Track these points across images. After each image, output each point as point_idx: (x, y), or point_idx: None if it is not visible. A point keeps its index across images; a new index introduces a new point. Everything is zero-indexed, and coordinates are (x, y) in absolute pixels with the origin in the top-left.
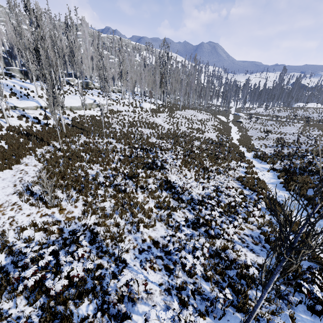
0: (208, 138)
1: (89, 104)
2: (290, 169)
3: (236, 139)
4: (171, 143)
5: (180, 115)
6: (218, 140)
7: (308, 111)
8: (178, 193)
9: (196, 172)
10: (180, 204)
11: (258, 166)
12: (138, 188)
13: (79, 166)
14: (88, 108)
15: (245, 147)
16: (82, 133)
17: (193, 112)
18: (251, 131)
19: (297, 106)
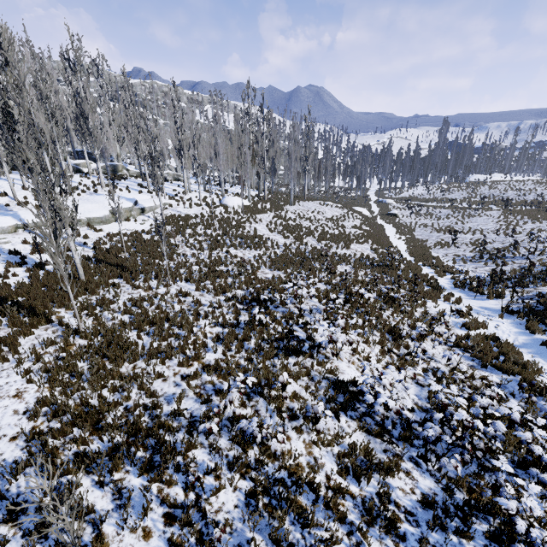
0: (361, 255)
1: (125, 210)
2: (542, 310)
3: (403, 250)
4: (303, 277)
5: (295, 213)
6: (378, 256)
7: (496, 188)
8: (371, 412)
9: (383, 346)
10: (388, 444)
11: (474, 305)
12: (283, 419)
13: (131, 376)
14: (124, 218)
15: (428, 265)
16: (119, 277)
17: (314, 206)
18: (419, 232)
19: (473, 180)
